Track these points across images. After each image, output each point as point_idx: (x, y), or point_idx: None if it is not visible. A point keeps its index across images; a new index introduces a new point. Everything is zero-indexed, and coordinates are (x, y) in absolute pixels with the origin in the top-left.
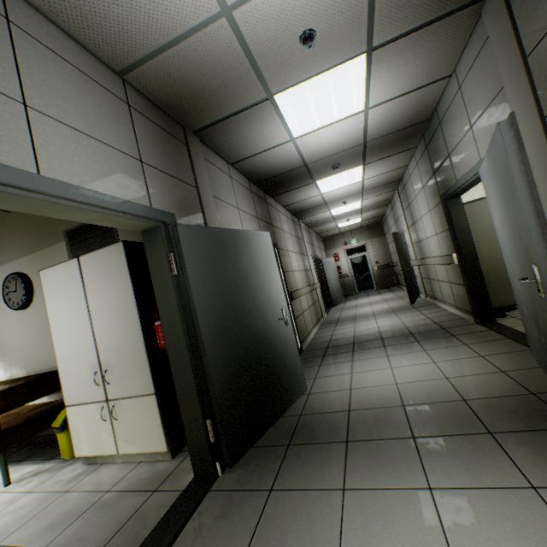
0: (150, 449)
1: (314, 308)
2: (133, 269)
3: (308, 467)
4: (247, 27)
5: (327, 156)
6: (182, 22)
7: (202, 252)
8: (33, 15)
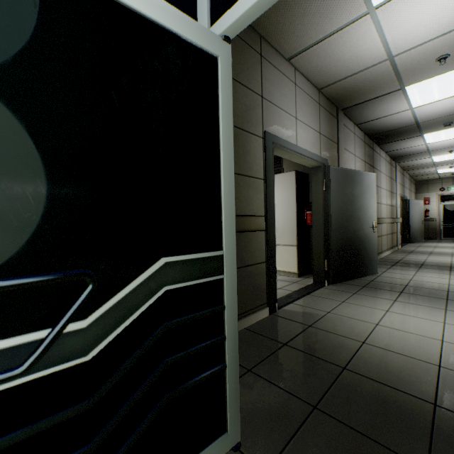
0: (288, 270)
1: (390, 236)
2: (297, 185)
3: (375, 293)
4: (400, 61)
5: (440, 117)
6: (363, 66)
7: (338, 181)
8: (300, 77)
